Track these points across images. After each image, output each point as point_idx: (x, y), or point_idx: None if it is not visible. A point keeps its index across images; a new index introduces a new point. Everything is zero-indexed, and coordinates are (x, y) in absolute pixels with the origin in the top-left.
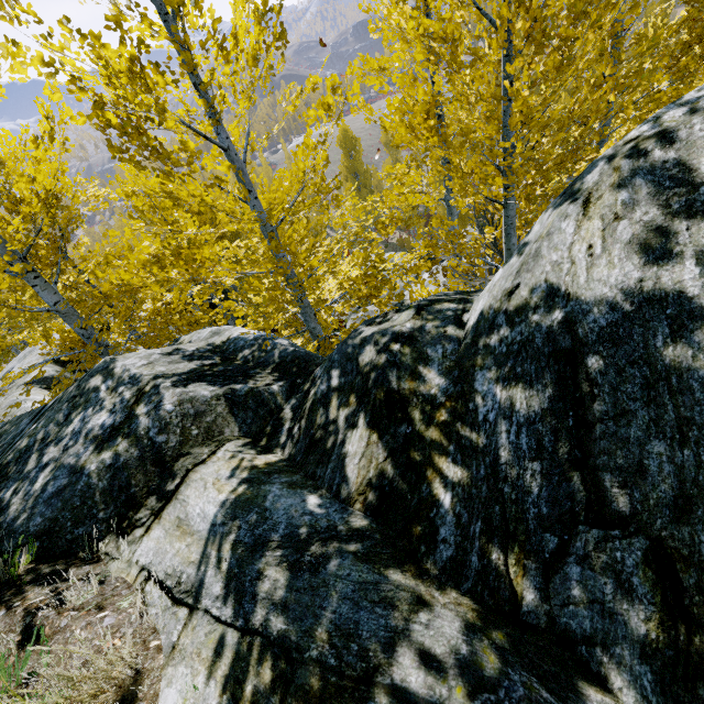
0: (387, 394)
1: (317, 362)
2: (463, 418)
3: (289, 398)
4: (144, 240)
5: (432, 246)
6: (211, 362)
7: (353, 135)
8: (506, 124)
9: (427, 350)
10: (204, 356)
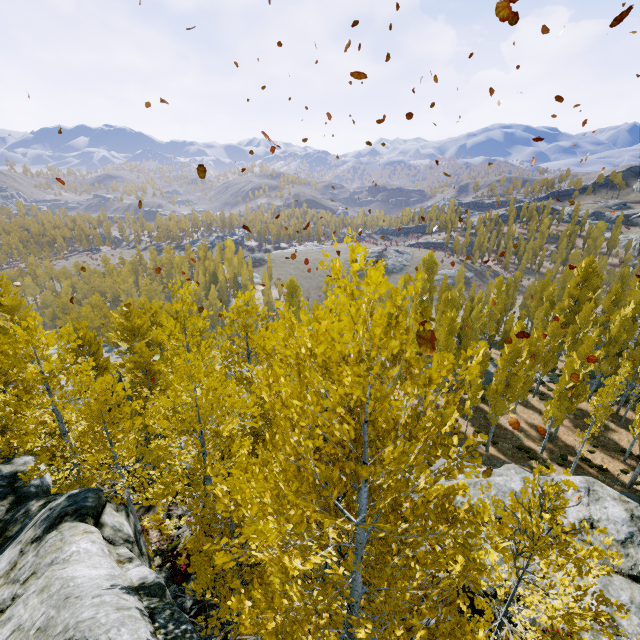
0: (5, 529)
1: (27, 501)
2: (5, 543)
3: (5, 513)
4: (38, 397)
5: (79, 477)
6: (3, 483)
7: (297, 284)
8: (112, 450)
9: (26, 519)
10: (4, 479)
